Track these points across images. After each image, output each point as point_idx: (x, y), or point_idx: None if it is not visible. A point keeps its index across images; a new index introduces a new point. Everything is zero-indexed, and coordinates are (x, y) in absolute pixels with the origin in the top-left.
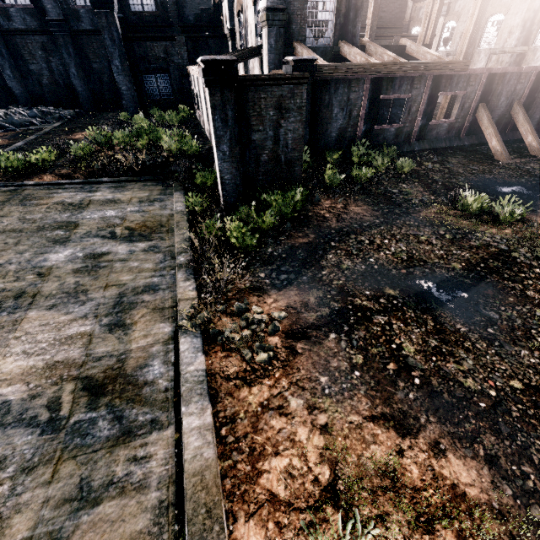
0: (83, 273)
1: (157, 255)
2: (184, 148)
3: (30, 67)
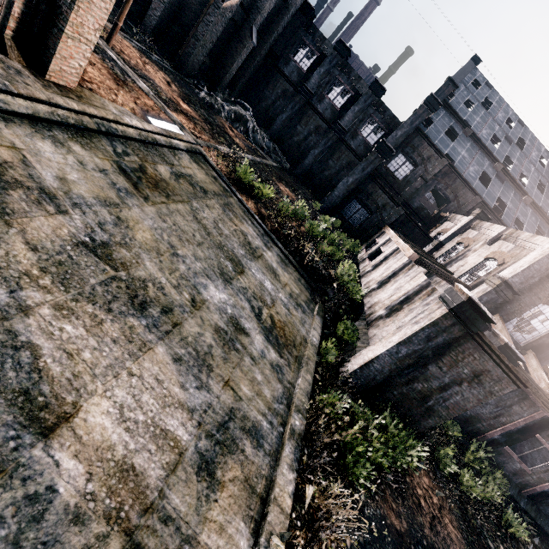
0: (220, 339)
1: (278, 384)
2: (351, 287)
3: (297, 126)
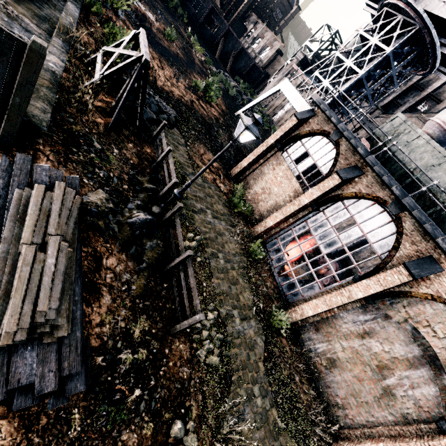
0: None
1: None
2: None
3: None
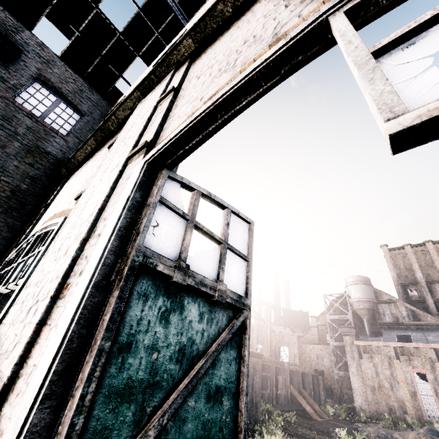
0: None
1: None
2: None
3: None
